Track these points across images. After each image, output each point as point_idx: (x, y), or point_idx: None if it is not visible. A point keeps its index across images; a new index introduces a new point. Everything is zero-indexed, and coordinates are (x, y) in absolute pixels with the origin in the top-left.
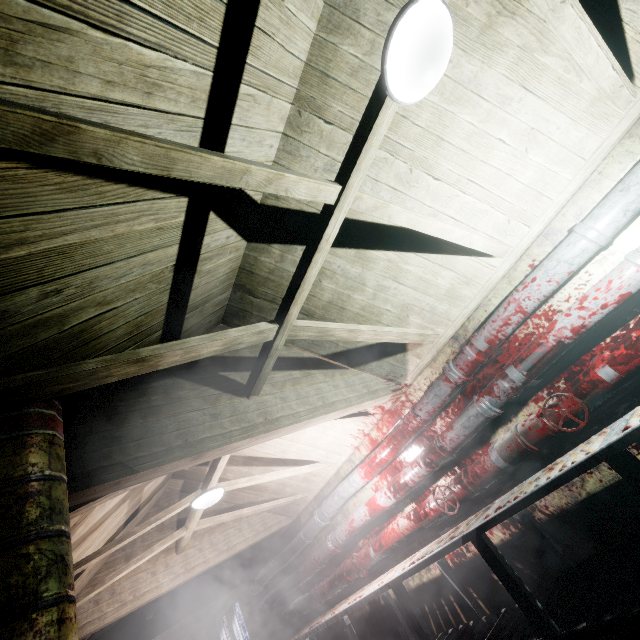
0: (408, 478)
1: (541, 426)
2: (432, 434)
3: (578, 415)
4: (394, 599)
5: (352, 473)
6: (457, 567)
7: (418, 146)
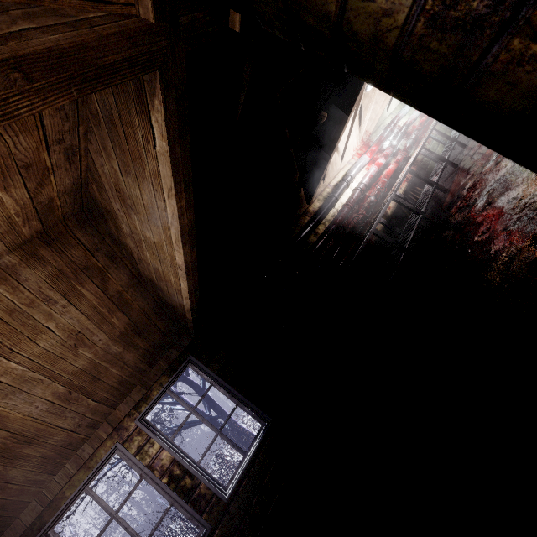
0: (388, 153)
1: (415, 136)
2: (383, 149)
3: (419, 135)
4: (394, 207)
5: (362, 157)
6: (409, 183)
7: None
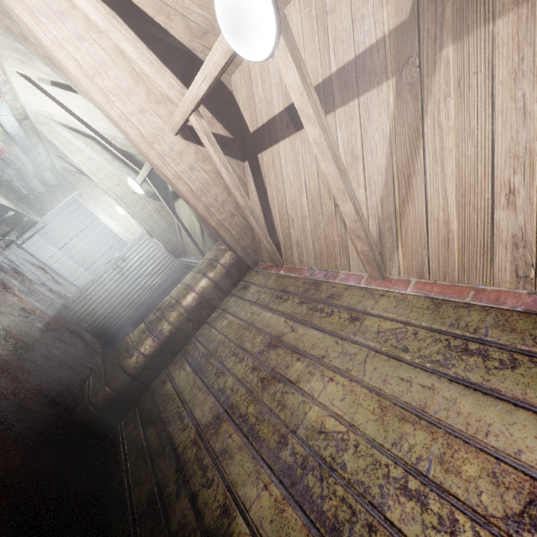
0: None
1: None
2: None
3: None
4: None
5: None
6: None
7: None
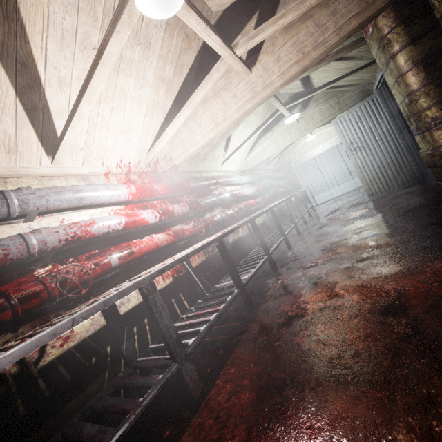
0: (176, 210)
1: (231, 213)
2: (180, 201)
3: (237, 215)
4: (84, 340)
5: (113, 184)
6: (176, 280)
7: (248, 120)
